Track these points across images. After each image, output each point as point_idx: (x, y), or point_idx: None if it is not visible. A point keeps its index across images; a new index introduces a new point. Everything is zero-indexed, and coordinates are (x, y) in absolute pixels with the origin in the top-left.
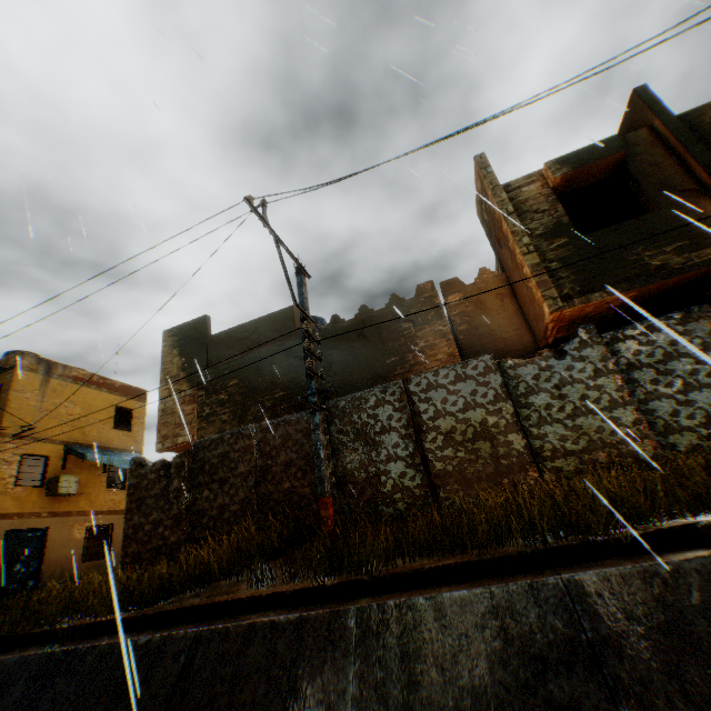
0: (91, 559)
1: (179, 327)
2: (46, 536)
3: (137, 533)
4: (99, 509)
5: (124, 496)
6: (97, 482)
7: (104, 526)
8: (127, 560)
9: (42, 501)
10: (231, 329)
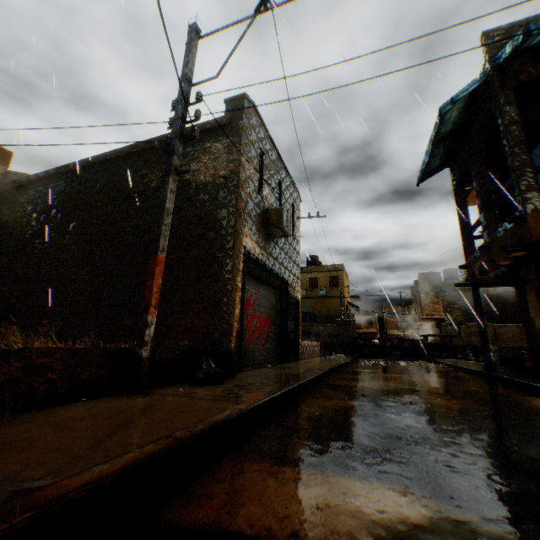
0: None
1: (426, 273)
2: None
3: None
4: None
5: None
6: None
7: None
8: None
9: None
10: (453, 281)
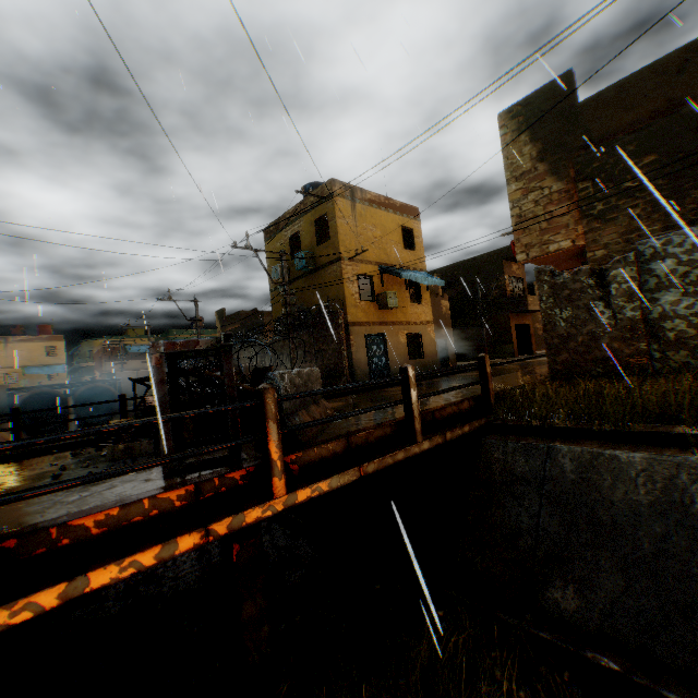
0: (412, 358)
1: (522, 102)
2: (384, 339)
3: (564, 344)
4: (409, 320)
5: (422, 309)
6: (403, 298)
7: (414, 334)
8: (555, 368)
9: (376, 313)
10: (625, 80)
